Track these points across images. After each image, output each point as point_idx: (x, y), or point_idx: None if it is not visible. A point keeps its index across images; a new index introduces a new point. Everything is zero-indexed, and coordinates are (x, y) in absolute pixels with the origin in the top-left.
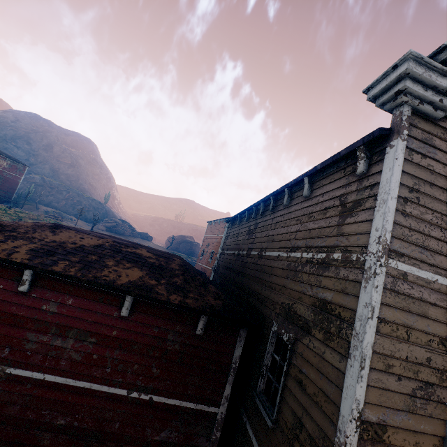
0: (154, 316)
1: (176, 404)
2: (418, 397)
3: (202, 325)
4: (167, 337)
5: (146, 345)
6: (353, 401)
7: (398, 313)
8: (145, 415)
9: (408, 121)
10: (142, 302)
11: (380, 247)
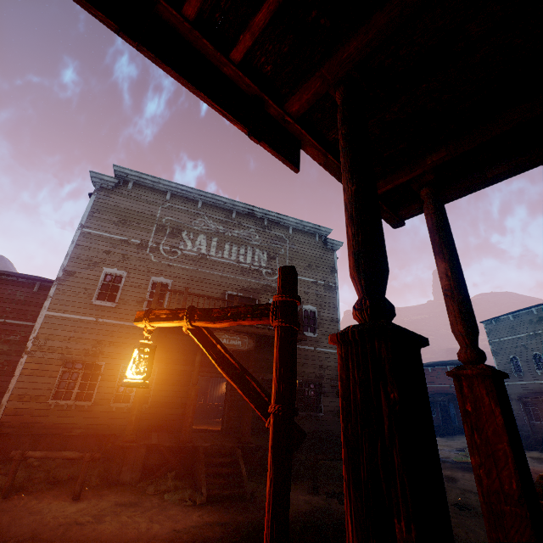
0: (9, 285)
1: (20, 323)
2: (92, 266)
3: (37, 287)
4: (17, 294)
5: (3, 298)
6: (62, 265)
7: (86, 243)
8: (1, 329)
9: (98, 190)
10: (2, 279)
11: (80, 225)
